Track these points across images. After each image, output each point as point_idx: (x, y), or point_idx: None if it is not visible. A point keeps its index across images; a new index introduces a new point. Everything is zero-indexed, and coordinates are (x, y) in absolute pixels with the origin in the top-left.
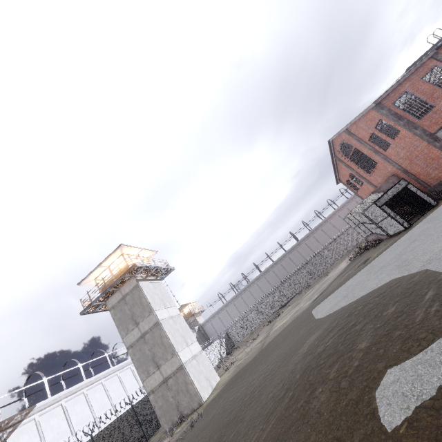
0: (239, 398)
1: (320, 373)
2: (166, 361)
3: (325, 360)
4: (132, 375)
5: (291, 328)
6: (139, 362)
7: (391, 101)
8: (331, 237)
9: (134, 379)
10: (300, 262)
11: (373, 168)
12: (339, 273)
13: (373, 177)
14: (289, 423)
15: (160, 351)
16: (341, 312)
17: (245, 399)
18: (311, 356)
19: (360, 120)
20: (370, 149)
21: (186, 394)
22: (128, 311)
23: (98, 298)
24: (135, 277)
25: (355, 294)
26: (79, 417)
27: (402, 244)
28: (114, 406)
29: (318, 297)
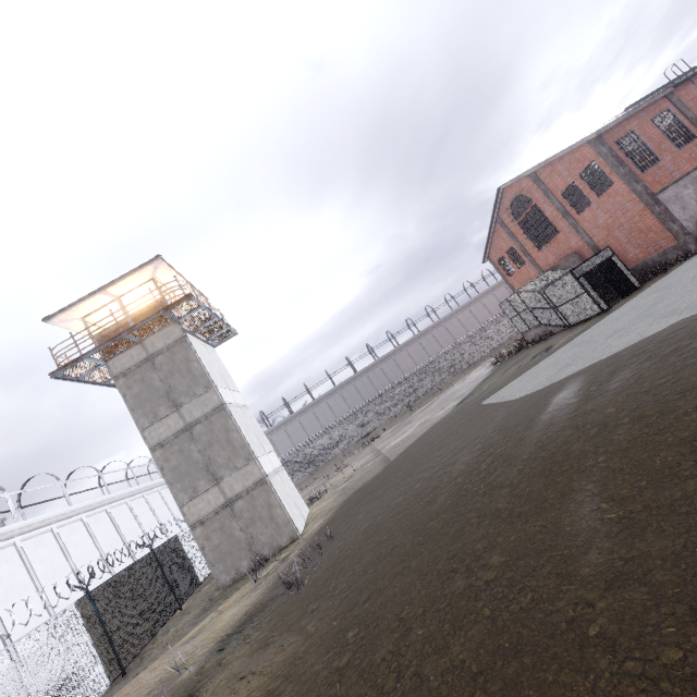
0: (429, 491)
1: (683, 384)
2: (234, 471)
3: (667, 378)
4: (111, 523)
5: (446, 428)
6: (177, 472)
7: (613, 139)
8: (444, 348)
9: (113, 530)
10: (395, 376)
11: (550, 240)
12: (485, 377)
13: (543, 255)
14: (689, 425)
15: (223, 455)
16: (597, 366)
17: (455, 483)
18: (608, 393)
19: (562, 160)
20: (558, 209)
21: (269, 523)
22: (158, 382)
23: (99, 347)
24: (179, 324)
25: (594, 356)
26: (5, 587)
27: (627, 314)
28: (124, 545)
29: (463, 401)
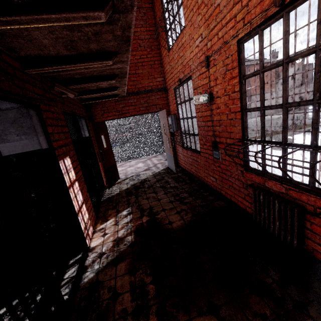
0: None
1: None
2: None
3: None
4: None
5: None
6: None
7: None
8: None
9: None
10: None
11: None
12: None
13: None
14: None
15: None
16: None
17: None
18: None
19: None
20: None
21: None
22: None
23: None
24: None
25: None
26: None
27: None
28: None
29: None
